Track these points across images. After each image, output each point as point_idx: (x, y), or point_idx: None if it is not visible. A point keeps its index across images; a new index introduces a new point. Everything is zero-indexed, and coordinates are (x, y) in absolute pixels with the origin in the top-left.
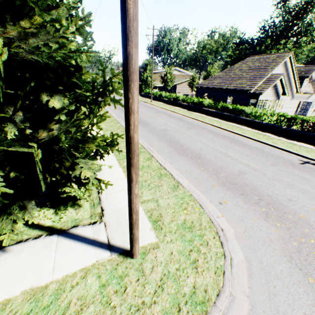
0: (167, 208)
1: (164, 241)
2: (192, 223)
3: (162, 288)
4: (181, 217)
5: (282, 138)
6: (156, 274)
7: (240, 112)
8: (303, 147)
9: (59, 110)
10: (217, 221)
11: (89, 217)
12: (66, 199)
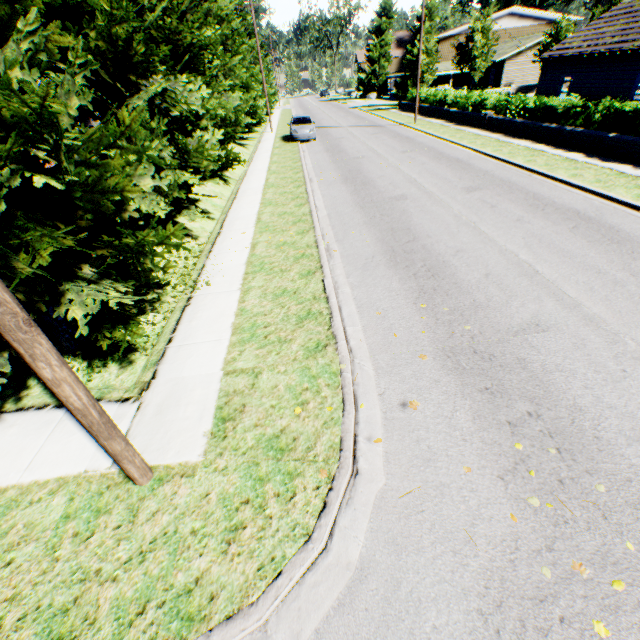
0: (265, 395)
1: (210, 466)
2: (294, 441)
3: (143, 558)
4: (280, 423)
5: None
6: (152, 529)
7: None
8: None
9: None
10: (360, 450)
11: (130, 387)
12: (116, 346)
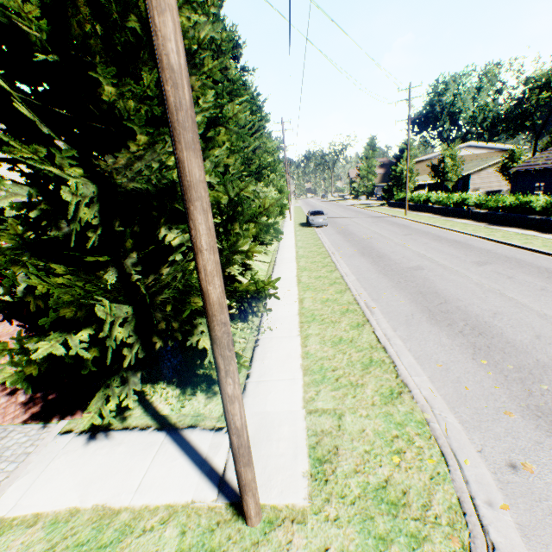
0: (355, 438)
1: (319, 513)
2: (404, 494)
3: None
4: (381, 471)
5: None
6: None
7: None
8: None
9: (176, 247)
10: (484, 516)
11: (218, 417)
12: (201, 377)
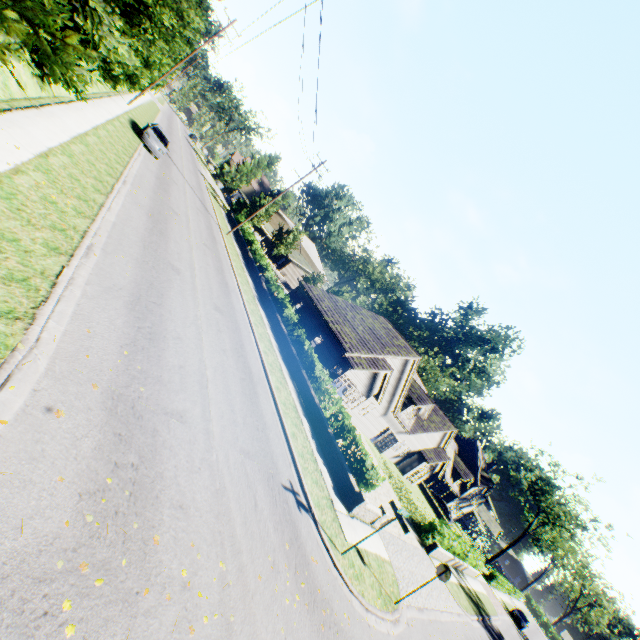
0: None
1: None
2: None
3: None
4: None
5: (315, 442)
6: None
7: (309, 365)
8: (320, 474)
9: None
10: None
11: None
12: None
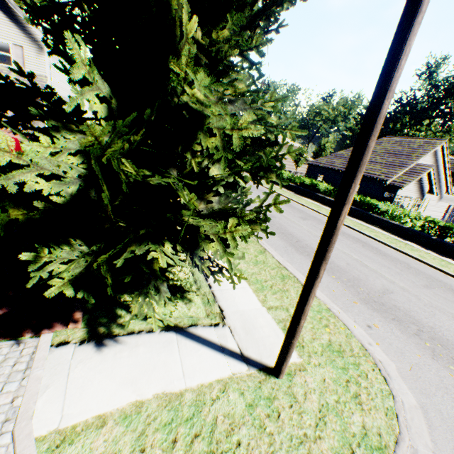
0: None
1: (310, 363)
2: (340, 346)
3: (323, 421)
4: (324, 336)
5: (431, 251)
6: (312, 403)
7: (371, 208)
8: None
9: (218, 180)
10: (371, 350)
11: (206, 317)
12: (172, 288)
